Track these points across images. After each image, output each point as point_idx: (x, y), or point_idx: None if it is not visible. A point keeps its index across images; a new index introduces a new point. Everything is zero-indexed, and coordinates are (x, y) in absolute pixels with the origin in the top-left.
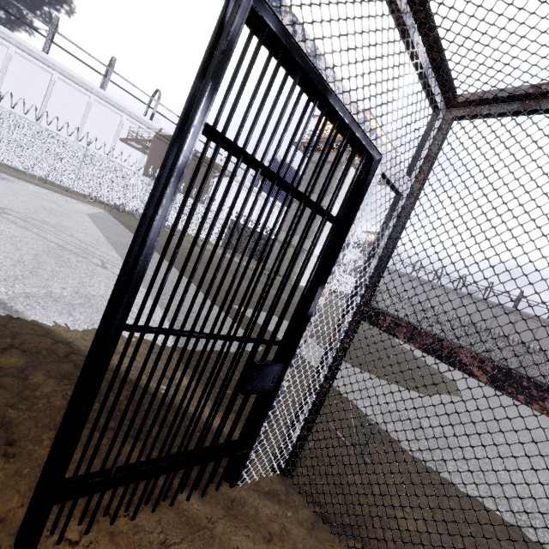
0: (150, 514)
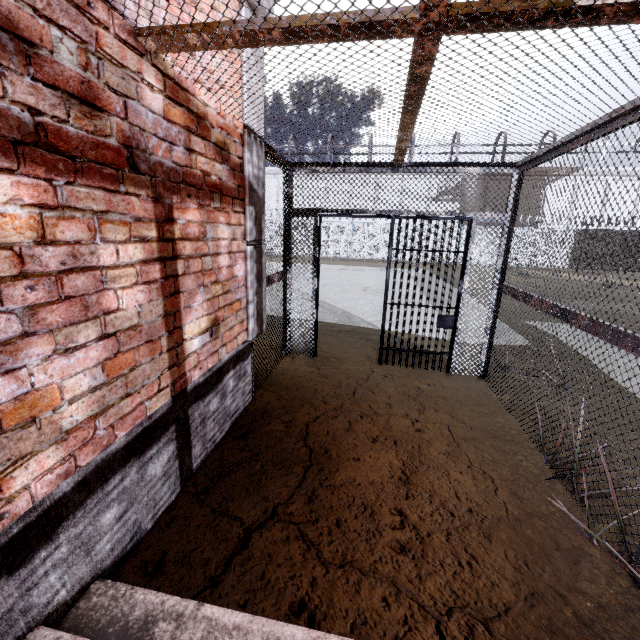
0: (412, 368)
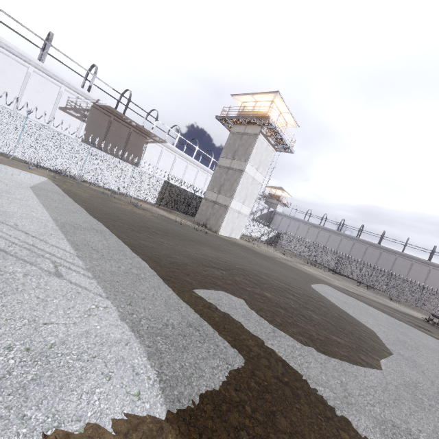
0: None
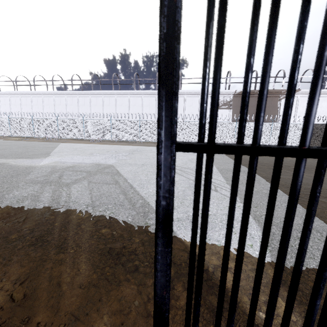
0: None
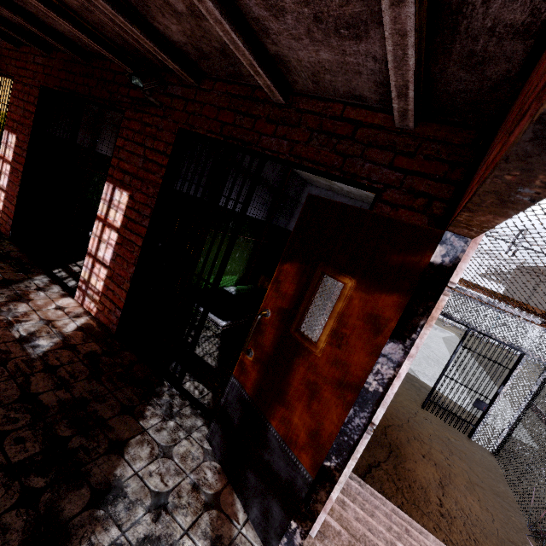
0: (444, 421)
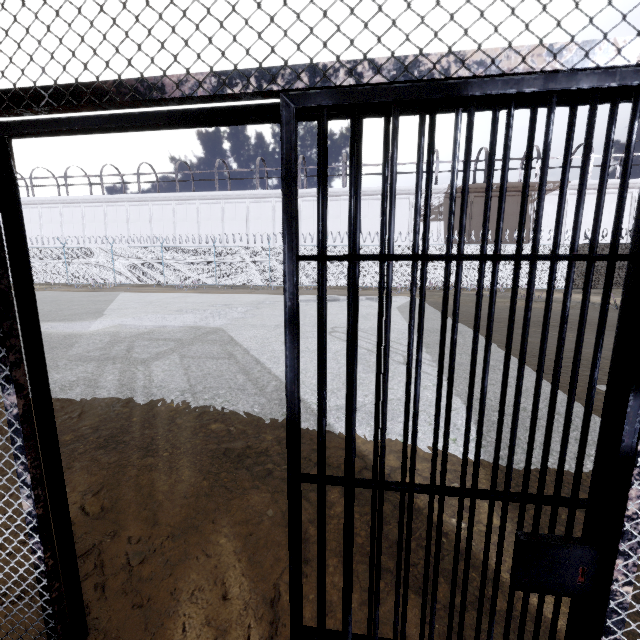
0: None
